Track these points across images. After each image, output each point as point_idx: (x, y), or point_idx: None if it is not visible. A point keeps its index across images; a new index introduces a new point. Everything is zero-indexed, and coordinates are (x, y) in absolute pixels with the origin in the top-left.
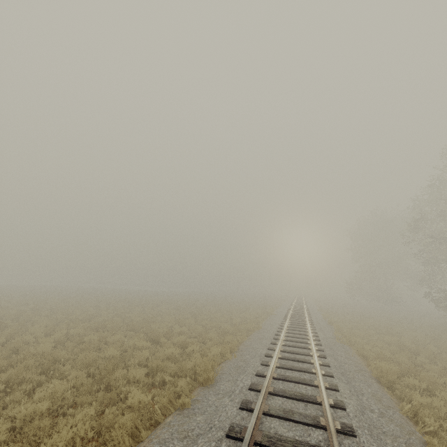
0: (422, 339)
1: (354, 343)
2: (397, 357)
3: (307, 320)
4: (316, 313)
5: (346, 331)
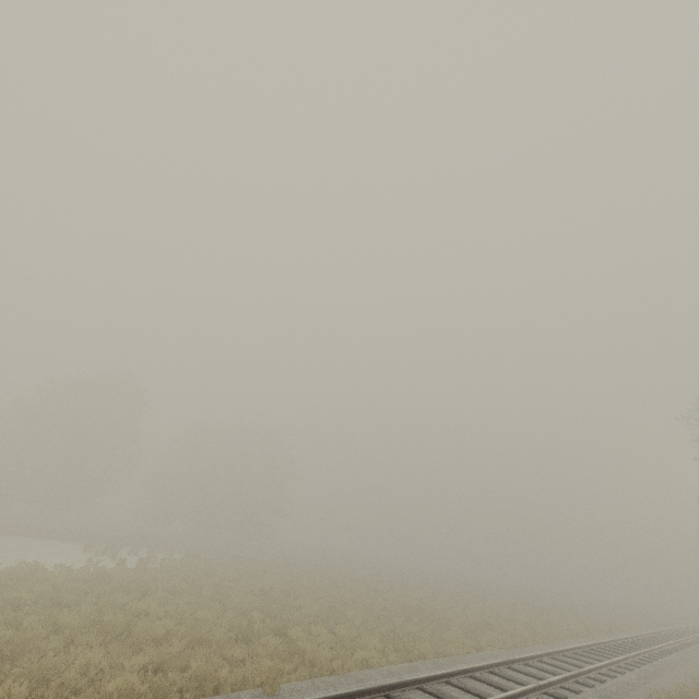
0: None
1: None
2: None
3: None
4: None
5: None
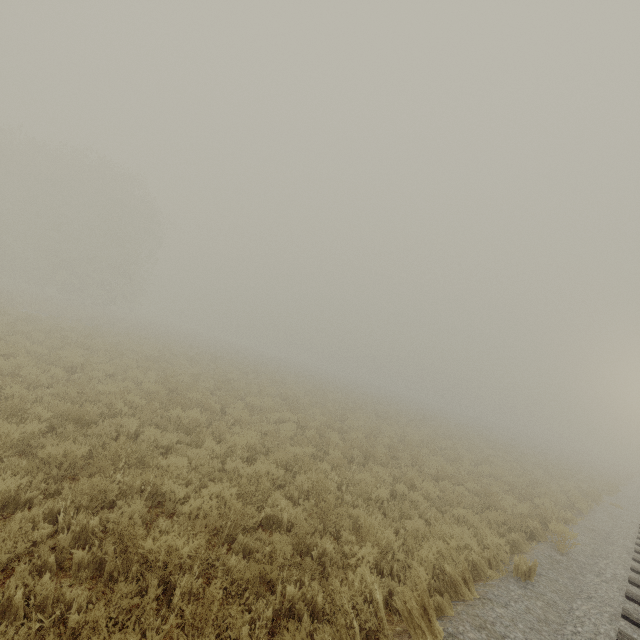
0: None
1: None
2: None
3: None
4: None
5: None
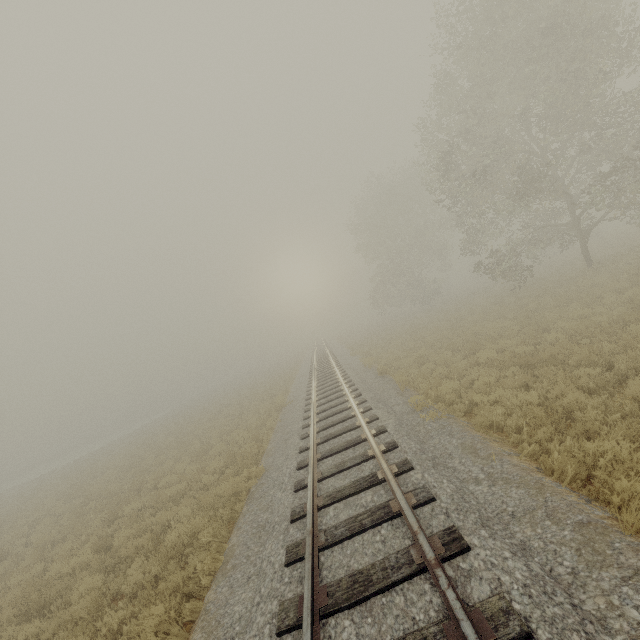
0: (519, 328)
1: (450, 401)
2: (565, 399)
3: (347, 392)
4: (351, 362)
5: (417, 377)
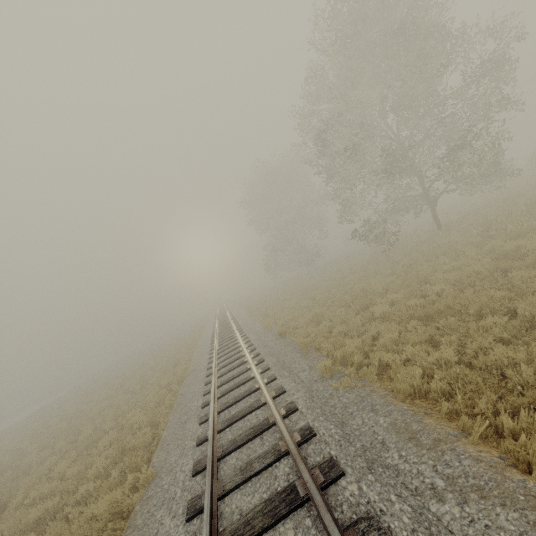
0: (401, 282)
1: (357, 362)
2: (492, 356)
3: (249, 359)
4: (250, 324)
5: (318, 337)
